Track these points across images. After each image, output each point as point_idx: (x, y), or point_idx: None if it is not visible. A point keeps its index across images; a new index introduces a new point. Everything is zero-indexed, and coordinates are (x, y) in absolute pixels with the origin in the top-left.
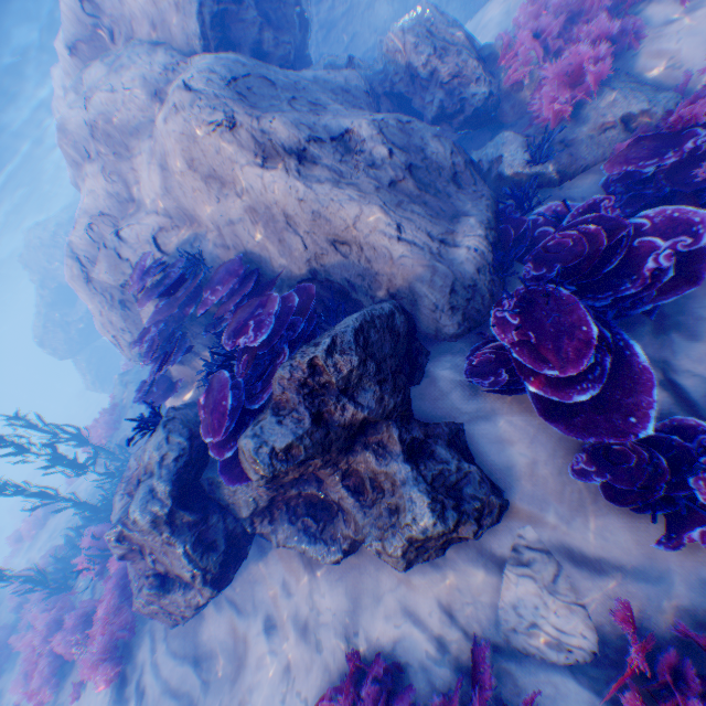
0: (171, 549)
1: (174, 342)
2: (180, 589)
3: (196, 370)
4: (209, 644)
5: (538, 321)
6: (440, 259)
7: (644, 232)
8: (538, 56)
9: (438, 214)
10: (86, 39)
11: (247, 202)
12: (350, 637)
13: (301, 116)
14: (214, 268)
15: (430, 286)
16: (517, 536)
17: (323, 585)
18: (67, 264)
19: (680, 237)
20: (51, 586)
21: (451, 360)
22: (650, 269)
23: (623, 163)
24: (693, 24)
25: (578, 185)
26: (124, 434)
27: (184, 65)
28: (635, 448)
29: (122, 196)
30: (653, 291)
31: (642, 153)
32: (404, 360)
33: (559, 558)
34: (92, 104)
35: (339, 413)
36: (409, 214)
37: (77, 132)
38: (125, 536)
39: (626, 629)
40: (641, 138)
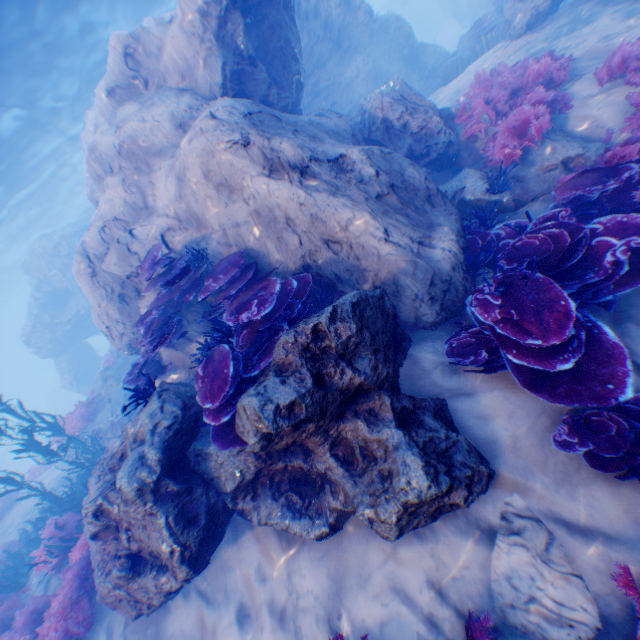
0: (152, 521)
1: (171, 326)
2: (151, 572)
3: (187, 354)
4: (173, 639)
5: (518, 299)
6: (420, 257)
7: (599, 234)
8: (490, 117)
9: (416, 223)
10: (124, 85)
11: (253, 206)
12: (333, 620)
13: (304, 142)
14: (215, 263)
15: (413, 278)
16: (507, 505)
17: (304, 565)
18: (77, 259)
19: (631, 237)
20: (0, 582)
21: (431, 344)
22: (609, 262)
23: (571, 188)
24: (610, 99)
25: (529, 210)
26: (97, 426)
27: (206, 105)
28: (613, 418)
29: (137, 204)
30: (612, 282)
31: (586, 181)
32: (390, 339)
33: (550, 527)
34: (124, 130)
35: (338, 376)
36: (393, 221)
37: (106, 153)
38: (103, 510)
39: (630, 594)
40: (583, 171)
